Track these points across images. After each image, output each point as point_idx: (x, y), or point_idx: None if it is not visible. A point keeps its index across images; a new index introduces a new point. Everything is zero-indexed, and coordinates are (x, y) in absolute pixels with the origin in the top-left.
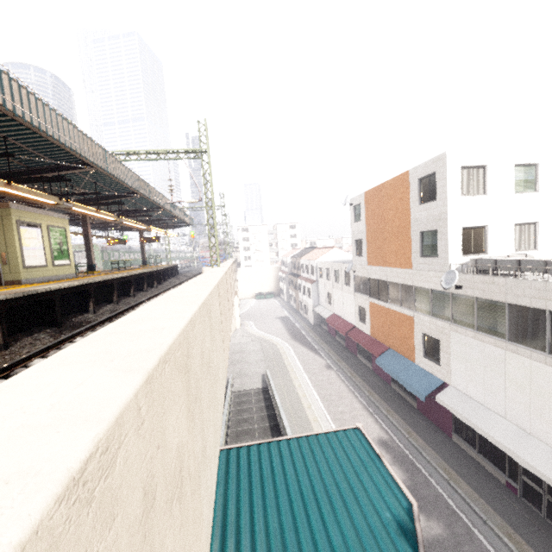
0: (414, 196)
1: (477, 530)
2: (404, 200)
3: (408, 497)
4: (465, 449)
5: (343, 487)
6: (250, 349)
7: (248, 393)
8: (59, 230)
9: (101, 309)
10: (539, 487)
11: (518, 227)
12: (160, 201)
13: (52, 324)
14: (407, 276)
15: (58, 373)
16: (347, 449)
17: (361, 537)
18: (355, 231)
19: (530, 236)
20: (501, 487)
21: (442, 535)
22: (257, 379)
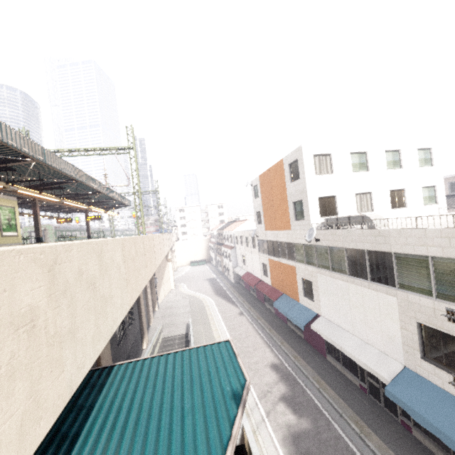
0: (287, 176)
1: (334, 421)
2: (282, 180)
3: (246, 376)
4: (334, 365)
5: (204, 377)
6: (180, 305)
7: (174, 338)
8: (9, 209)
9: None
10: (377, 384)
11: (359, 196)
12: (97, 186)
13: None
14: (289, 236)
15: None
16: (216, 354)
17: (206, 403)
18: (256, 205)
19: (368, 202)
20: (356, 389)
21: (309, 428)
22: (182, 327)
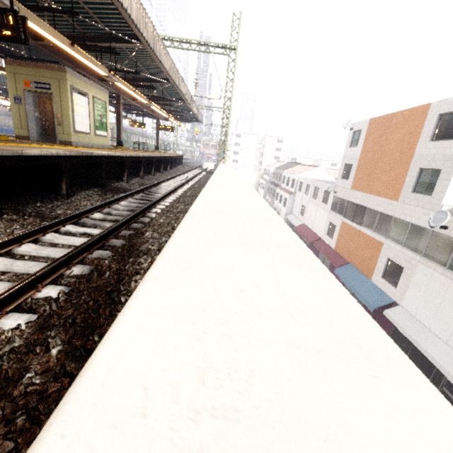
0: (427, 131)
1: None
2: (414, 134)
3: None
4: None
5: None
6: None
7: None
8: (101, 103)
9: (131, 180)
10: None
11: None
12: (185, 92)
13: (98, 185)
14: (390, 207)
15: (220, 251)
16: None
17: None
18: (348, 156)
19: None
20: None
21: None
22: None
